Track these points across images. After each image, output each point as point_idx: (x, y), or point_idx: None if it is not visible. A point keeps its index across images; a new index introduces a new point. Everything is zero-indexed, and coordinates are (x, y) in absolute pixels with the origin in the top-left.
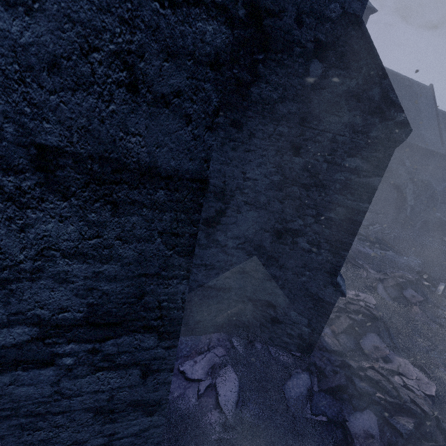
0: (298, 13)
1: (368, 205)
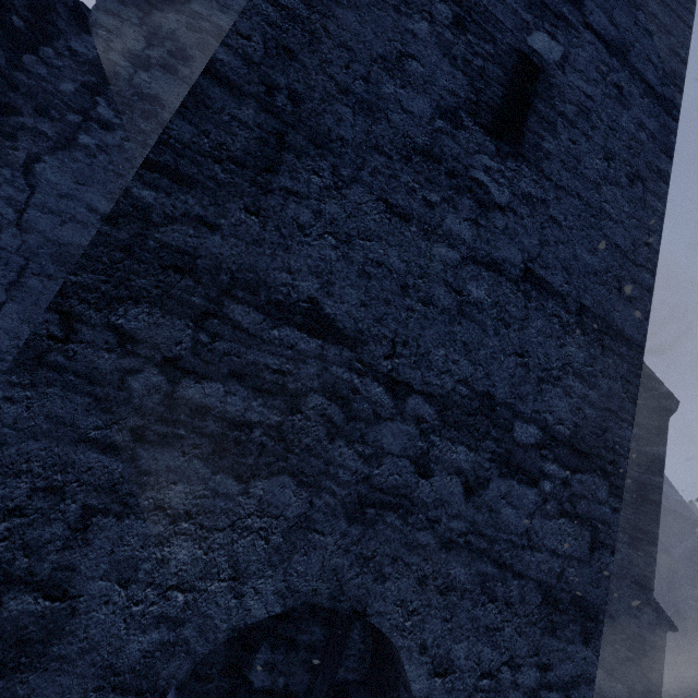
0: None
1: (662, 480)
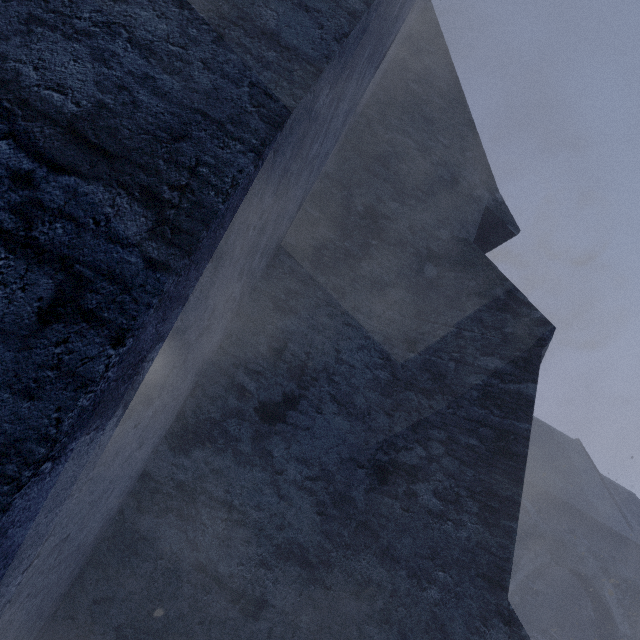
0: (411, 225)
1: (529, 426)
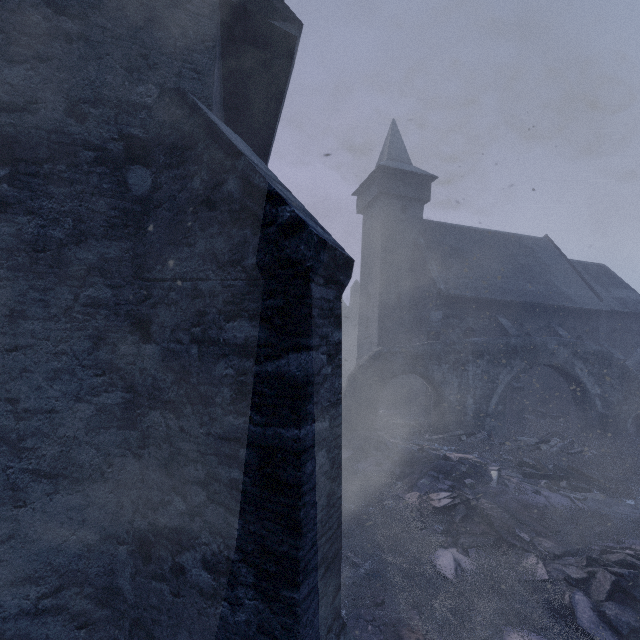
0: (71, 103)
1: (299, 432)
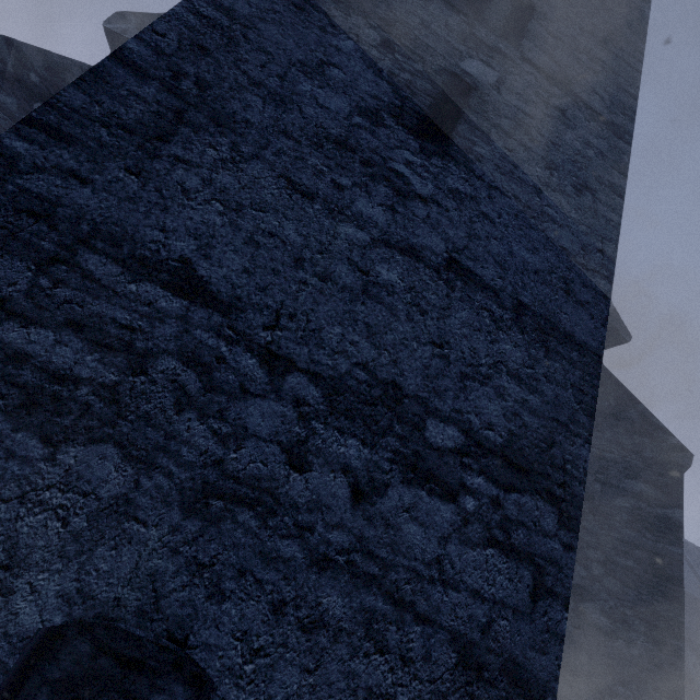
0: None
1: (682, 551)
